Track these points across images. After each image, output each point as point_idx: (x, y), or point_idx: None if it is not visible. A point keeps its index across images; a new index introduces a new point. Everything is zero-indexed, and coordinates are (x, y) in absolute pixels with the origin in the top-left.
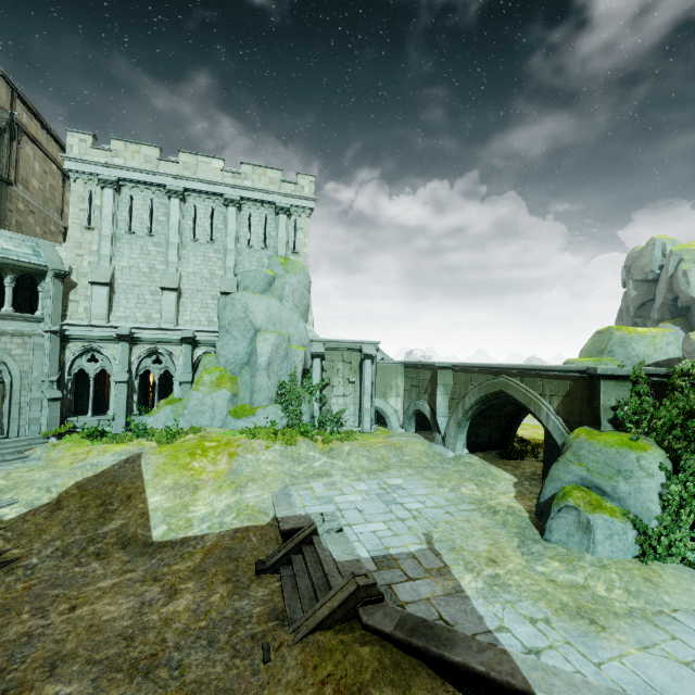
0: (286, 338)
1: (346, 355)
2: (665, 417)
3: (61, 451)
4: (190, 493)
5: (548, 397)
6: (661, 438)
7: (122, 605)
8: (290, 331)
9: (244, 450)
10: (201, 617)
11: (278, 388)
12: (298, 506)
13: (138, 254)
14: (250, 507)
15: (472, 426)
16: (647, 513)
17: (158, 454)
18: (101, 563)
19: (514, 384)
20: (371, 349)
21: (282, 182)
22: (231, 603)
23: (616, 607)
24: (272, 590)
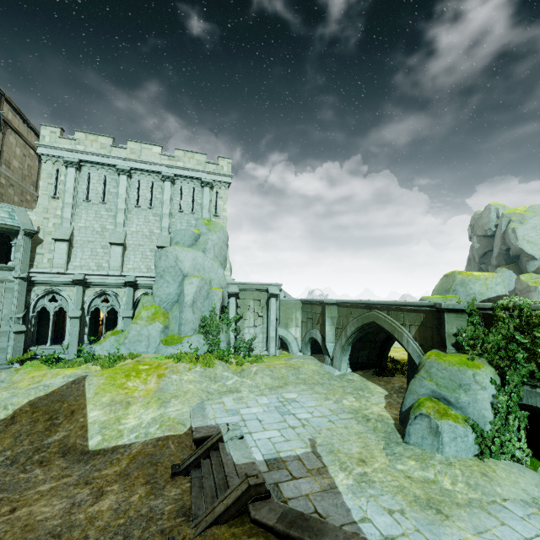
0: (208, 281)
1: (256, 294)
2: (492, 341)
3: (22, 374)
4: (123, 408)
5: (408, 327)
6: (491, 358)
7: (55, 506)
8: (211, 276)
9: (171, 371)
10: (121, 515)
11: (201, 321)
12: (210, 418)
13: (93, 217)
14: (171, 419)
15: (354, 349)
16: (483, 418)
17: (99, 376)
18: (43, 469)
19: (382, 317)
20: (276, 289)
21: (207, 163)
22: (148, 502)
23: (458, 498)
24: (183, 490)
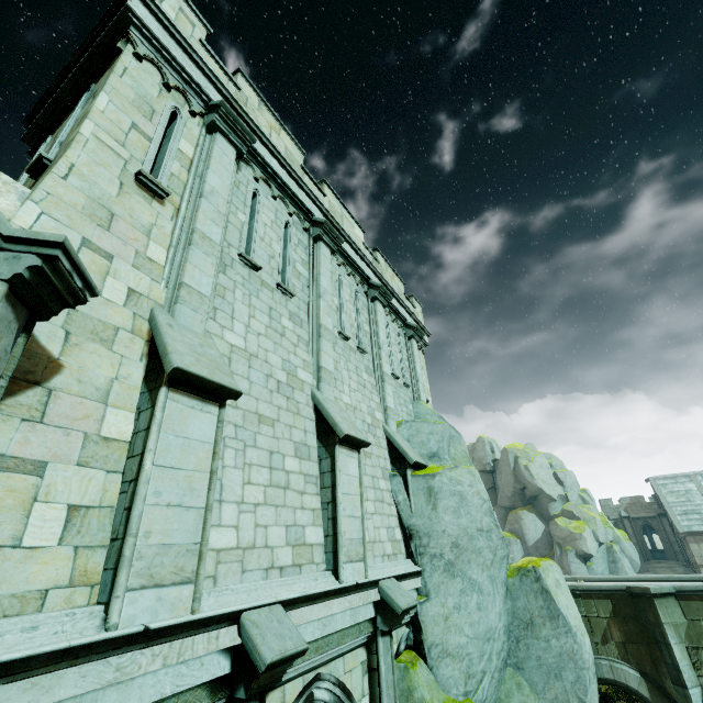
0: None
1: None
2: None
3: None
4: None
5: None
6: None
7: None
8: None
9: None
10: None
11: None
12: None
13: (264, 325)
14: None
15: None
16: None
17: None
18: None
19: None
20: None
21: (406, 298)
22: None
23: None
24: None
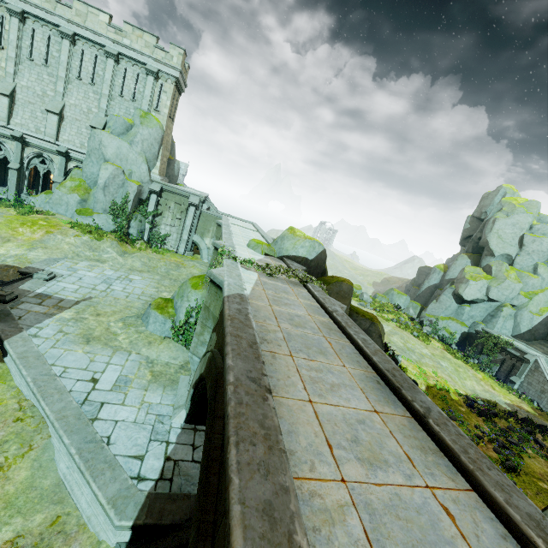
0: (128, 172)
1: (178, 199)
2: None
3: None
4: (2, 242)
5: None
6: None
7: None
8: (133, 169)
9: (60, 232)
10: None
11: (112, 204)
12: (50, 266)
13: (35, 79)
14: (26, 259)
15: None
16: (178, 318)
17: (4, 217)
18: None
19: None
20: (196, 199)
21: (156, 48)
22: None
23: (112, 343)
24: None
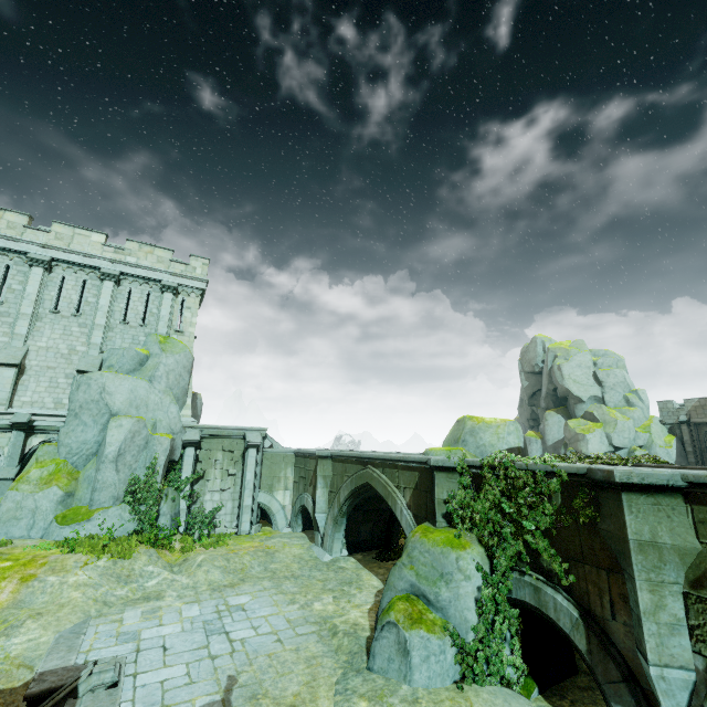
0: (150, 424)
1: (228, 443)
2: (481, 511)
3: None
4: None
5: (403, 490)
6: (481, 533)
7: None
8: (157, 416)
9: (49, 570)
10: None
11: (129, 484)
12: (81, 651)
13: None
14: (9, 659)
15: (352, 522)
16: (465, 623)
17: None
18: None
19: (377, 476)
20: (257, 436)
21: (172, 262)
22: None
23: None
24: None
